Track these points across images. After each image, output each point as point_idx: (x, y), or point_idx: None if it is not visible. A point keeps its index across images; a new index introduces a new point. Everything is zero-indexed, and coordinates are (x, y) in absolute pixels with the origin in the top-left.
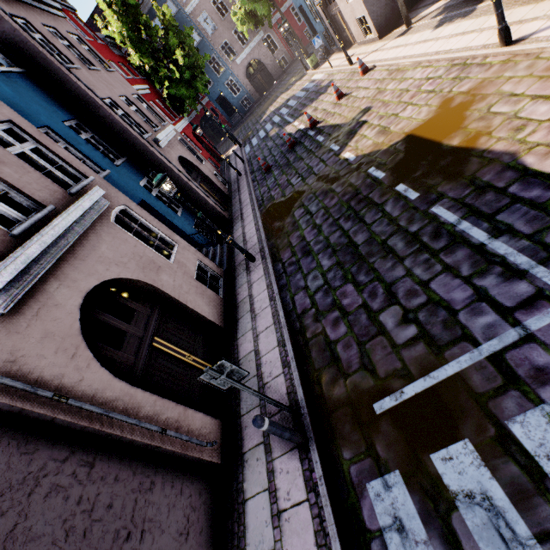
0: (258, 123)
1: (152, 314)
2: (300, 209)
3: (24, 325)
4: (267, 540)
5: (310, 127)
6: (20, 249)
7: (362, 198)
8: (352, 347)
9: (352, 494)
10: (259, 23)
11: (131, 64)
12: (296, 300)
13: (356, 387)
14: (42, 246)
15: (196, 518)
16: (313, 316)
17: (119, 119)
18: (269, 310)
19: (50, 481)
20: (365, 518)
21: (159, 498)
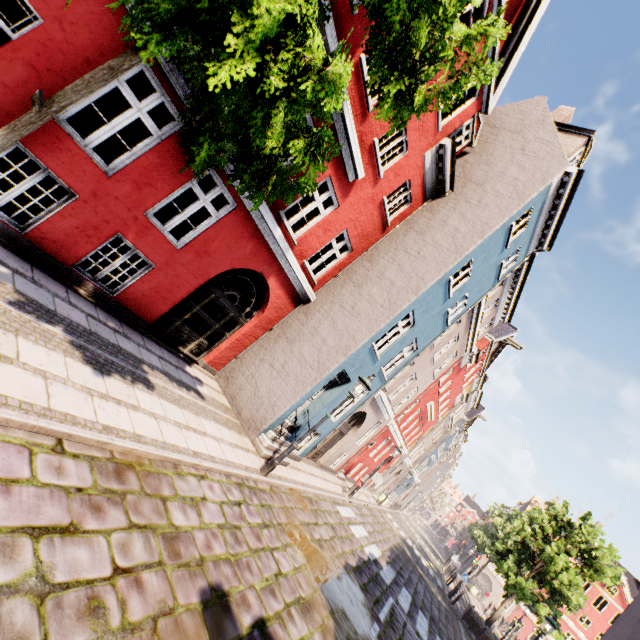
0: None
1: None
2: None
3: None
4: None
5: None
6: None
7: None
8: None
9: None
10: None
11: None
12: None
13: None
14: None
15: None
16: None
17: None
18: None
19: None
20: None
21: None
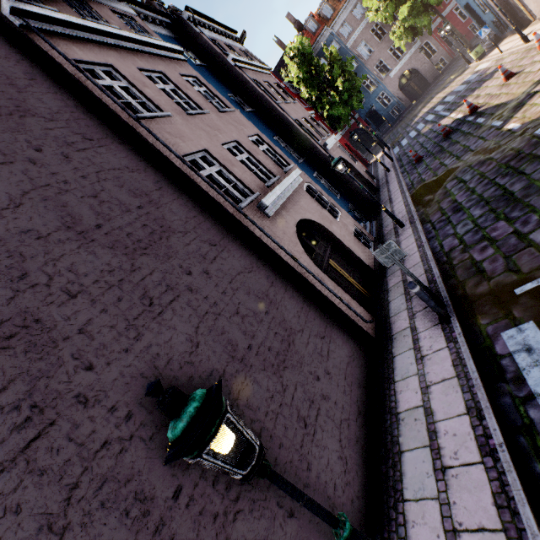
0: (408, 126)
1: (327, 246)
2: (452, 181)
3: (276, 225)
4: (411, 371)
5: (469, 113)
6: (273, 190)
7: (523, 156)
8: (498, 261)
9: (487, 340)
10: (418, 34)
11: (302, 98)
12: (443, 244)
13: (498, 283)
14: (280, 191)
15: (358, 357)
16: (460, 250)
17: (303, 132)
18: (417, 254)
19: (290, 293)
20: (497, 350)
21: (337, 333)
